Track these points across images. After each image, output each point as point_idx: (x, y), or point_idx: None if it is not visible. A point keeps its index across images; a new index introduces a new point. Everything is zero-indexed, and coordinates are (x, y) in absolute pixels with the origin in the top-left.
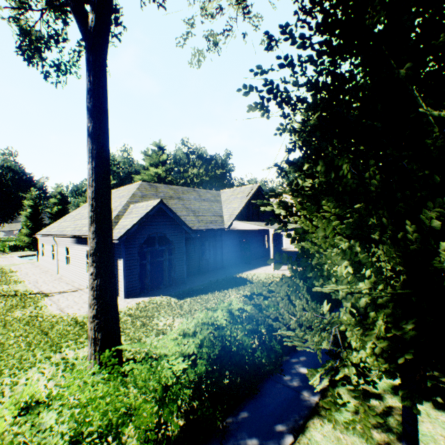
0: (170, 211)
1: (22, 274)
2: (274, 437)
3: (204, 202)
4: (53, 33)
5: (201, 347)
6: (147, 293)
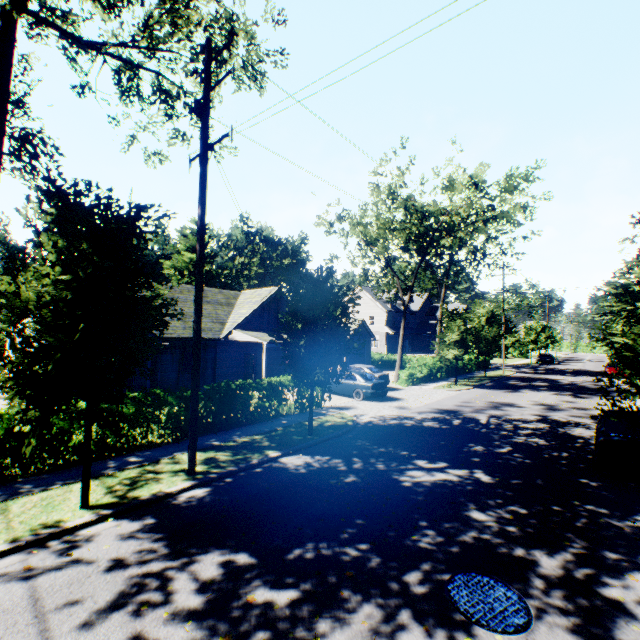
0: None
1: None
2: (48, 485)
3: (206, 305)
4: None
5: (0, 417)
6: None
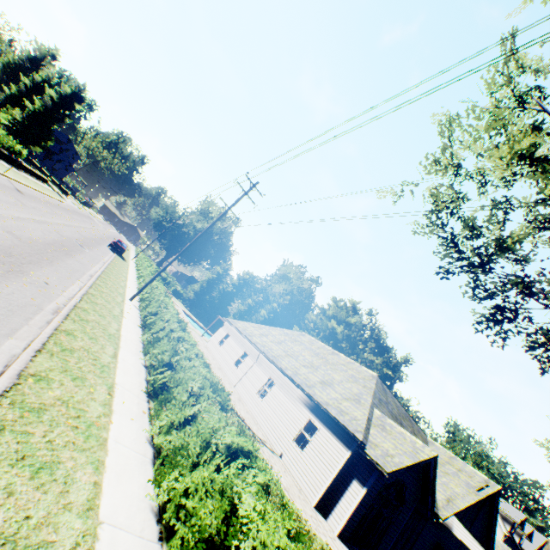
0: (432, 470)
1: (206, 355)
2: None
3: None
4: (512, 302)
5: None
6: (353, 547)
